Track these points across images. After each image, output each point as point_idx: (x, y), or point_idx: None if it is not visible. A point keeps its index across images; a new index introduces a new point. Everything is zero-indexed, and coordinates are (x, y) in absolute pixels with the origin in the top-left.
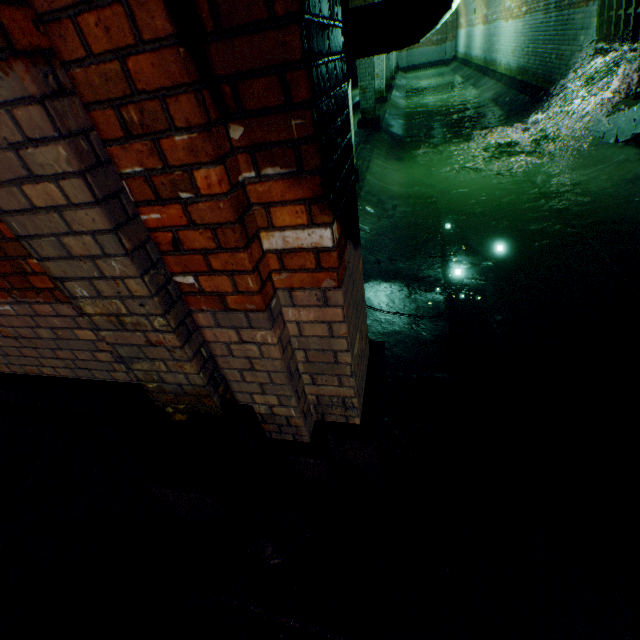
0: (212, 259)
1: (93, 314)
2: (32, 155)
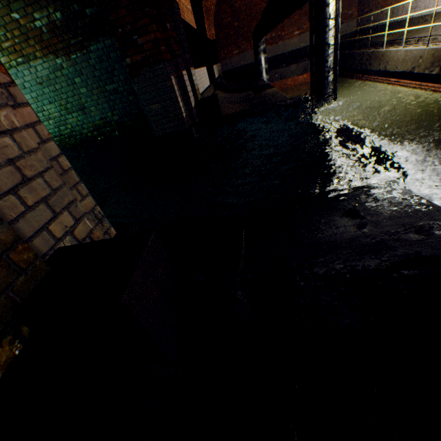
0: None
1: None
2: None
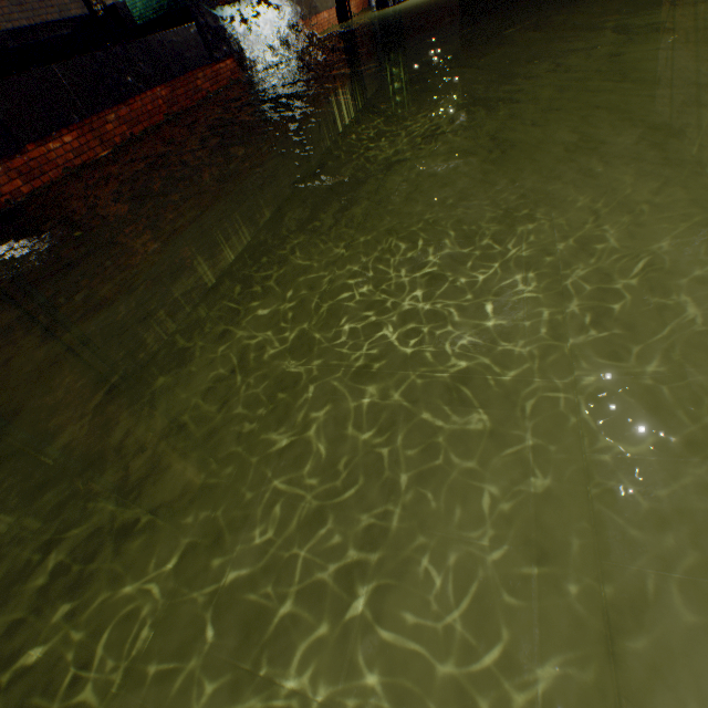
0: None
1: None
2: None
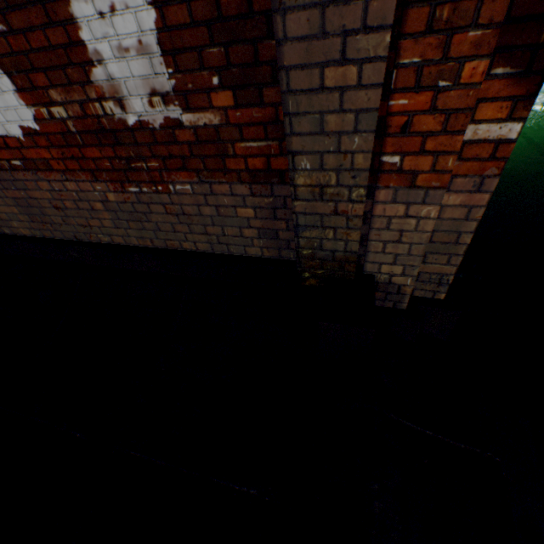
0: (428, 141)
1: (300, 185)
2: (356, 41)
